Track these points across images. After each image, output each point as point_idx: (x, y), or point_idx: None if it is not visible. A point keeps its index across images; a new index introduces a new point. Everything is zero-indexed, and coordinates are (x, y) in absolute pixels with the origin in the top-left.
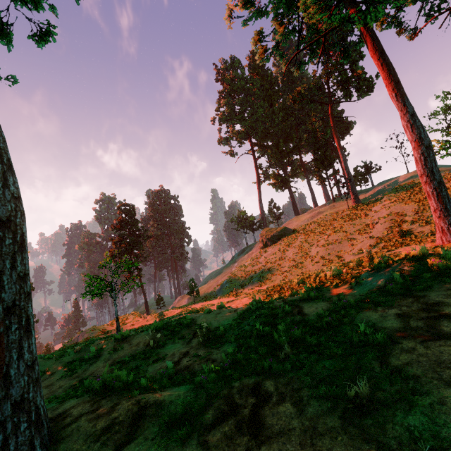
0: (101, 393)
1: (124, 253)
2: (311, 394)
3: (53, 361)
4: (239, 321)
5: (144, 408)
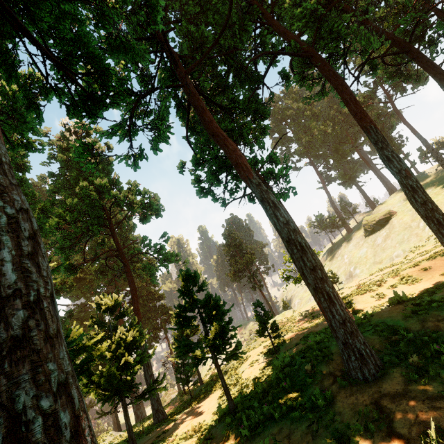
0: None
1: (239, 270)
2: None
3: (371, 292)
4: None
5: None
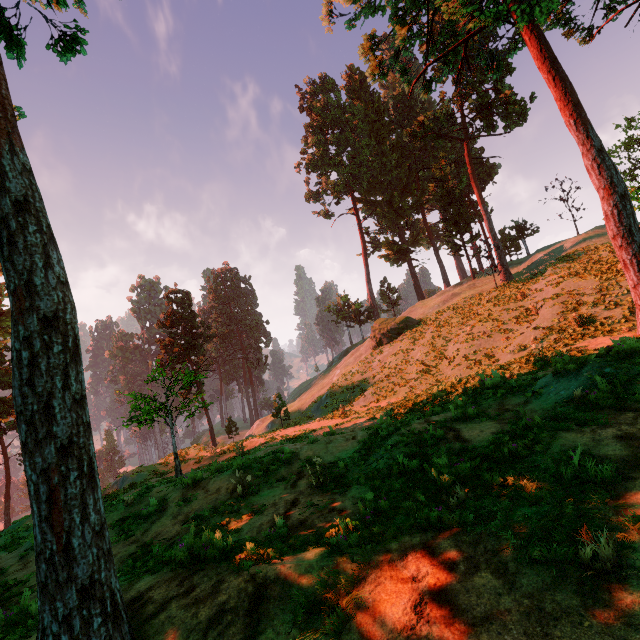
0: (189, 566)
1: (177, 360)
2: (518, 559)
3: None
4: (364, 453)
5: (264, 586)
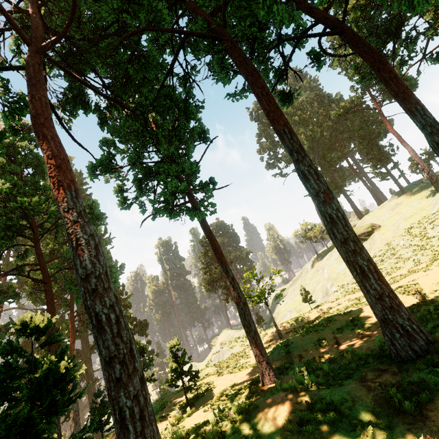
0: None
1: (215, 280)
2: None
3: (314, 335)
4: None
5: None
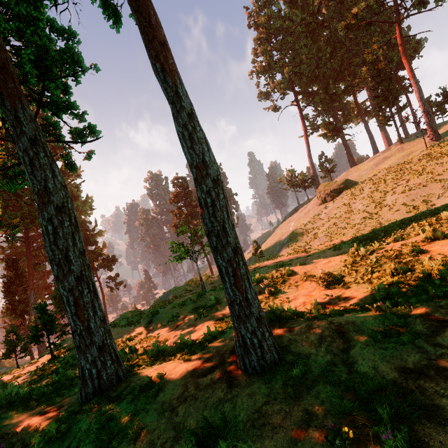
0: (276, 321)
1: (184, 223)
2: None
3: (178, 309)
4: (349, 267)
5: (341, 326)
